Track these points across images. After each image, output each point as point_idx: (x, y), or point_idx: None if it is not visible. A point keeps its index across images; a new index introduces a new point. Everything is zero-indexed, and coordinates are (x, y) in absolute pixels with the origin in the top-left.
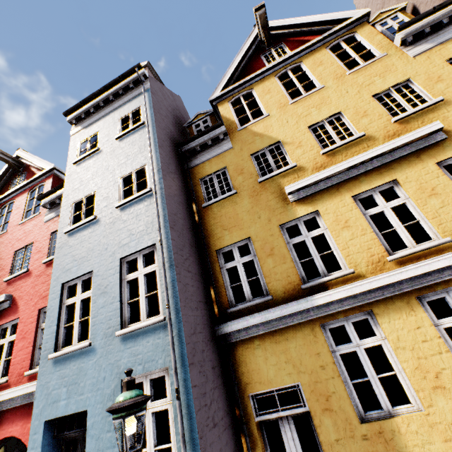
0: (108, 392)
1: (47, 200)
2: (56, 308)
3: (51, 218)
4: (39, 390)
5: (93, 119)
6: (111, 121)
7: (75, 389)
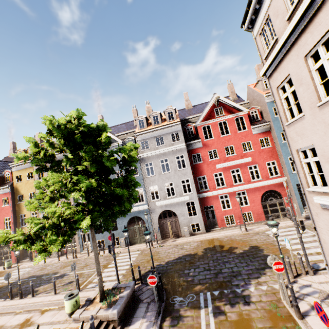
0: None
1: (255, 126)
2: (288, 163)
3: (256, 133)
4: (291, 179)
5: None
6: None
7: None
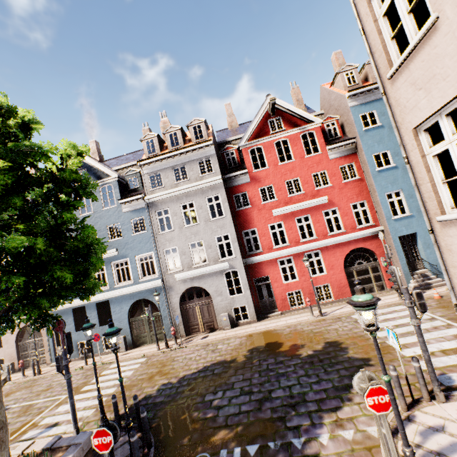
0: (424, 227)
1: (332, 146)
2: (386, 203)
3: (335, 157)
4: (390, 229)
5: (367, 100)
6: (383, 106)
7: (408, 227)
